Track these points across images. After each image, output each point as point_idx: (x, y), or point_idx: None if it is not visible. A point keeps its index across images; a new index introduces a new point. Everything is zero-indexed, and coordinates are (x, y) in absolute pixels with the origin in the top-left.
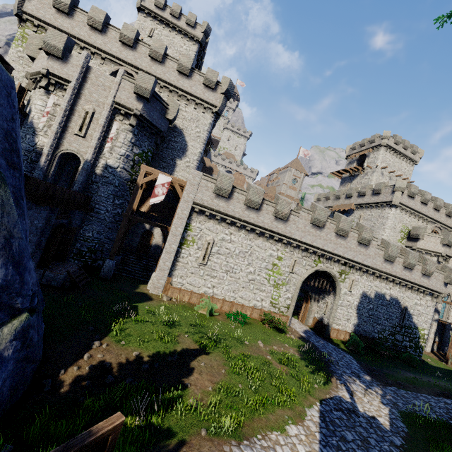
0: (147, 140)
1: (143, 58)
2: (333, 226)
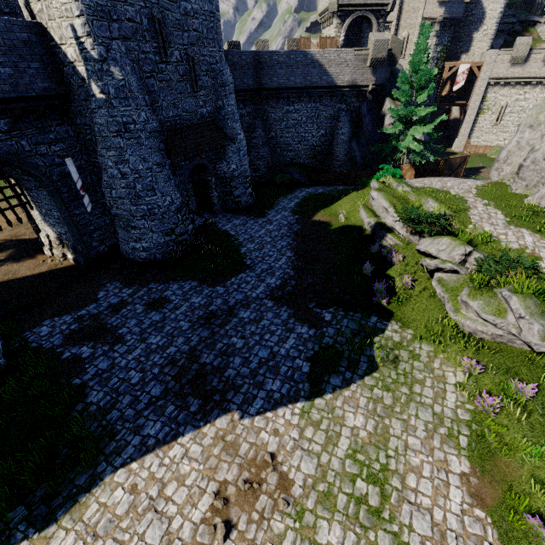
0: (447, 34)
1: None
2: None
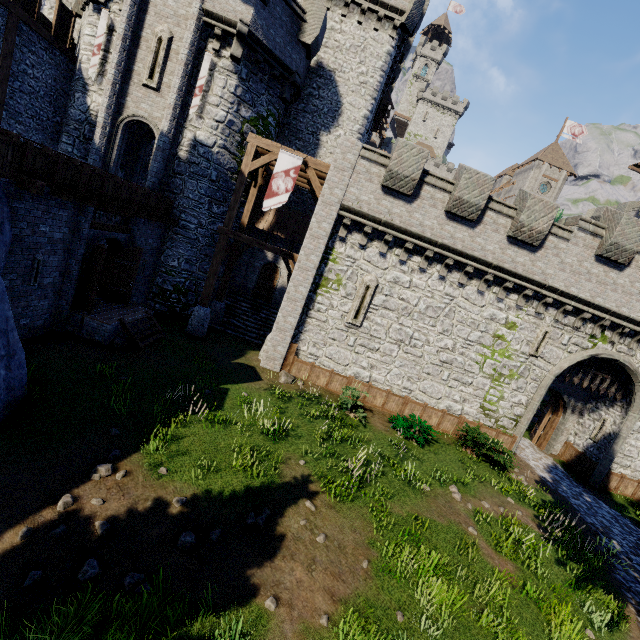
0: (266, 93)
1: None
2: None
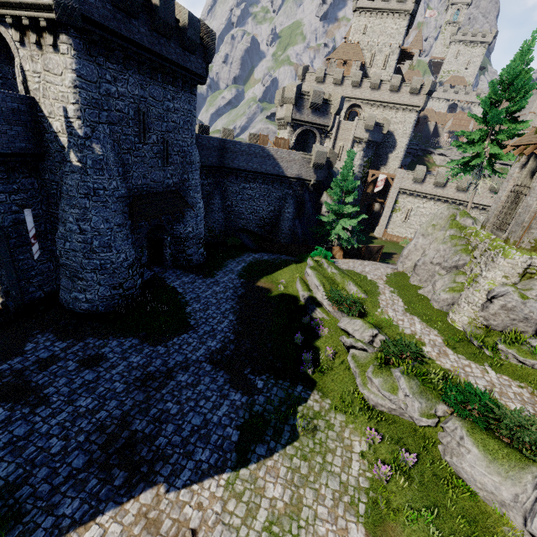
0: (371, 151)
1: (366, 90)
2: None
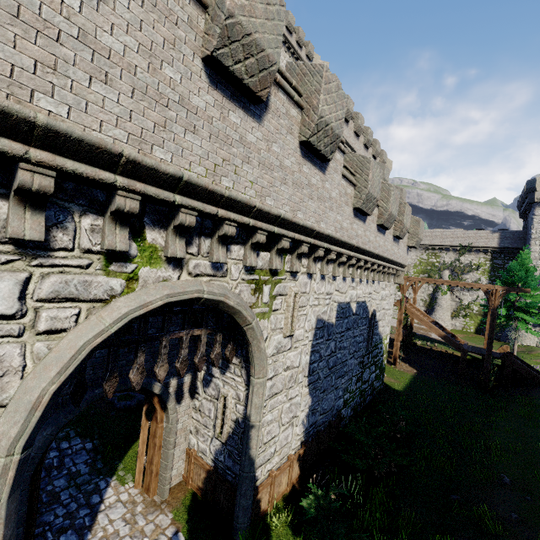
0: None
1: None
2: (192, 8)
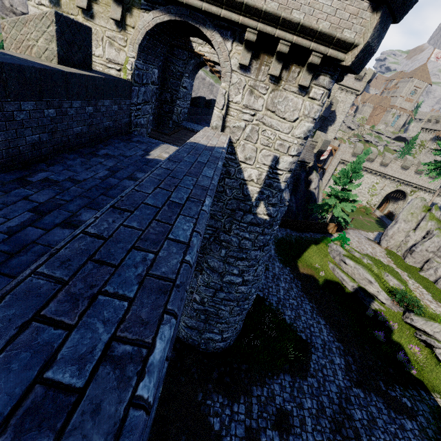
0: (319, 124)
1: None
2: (415, 168)
